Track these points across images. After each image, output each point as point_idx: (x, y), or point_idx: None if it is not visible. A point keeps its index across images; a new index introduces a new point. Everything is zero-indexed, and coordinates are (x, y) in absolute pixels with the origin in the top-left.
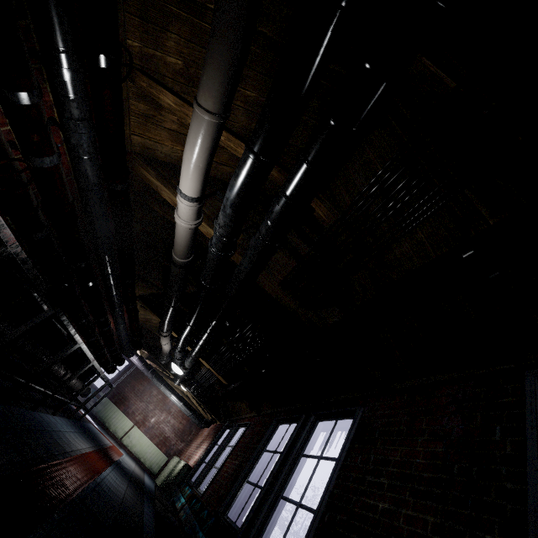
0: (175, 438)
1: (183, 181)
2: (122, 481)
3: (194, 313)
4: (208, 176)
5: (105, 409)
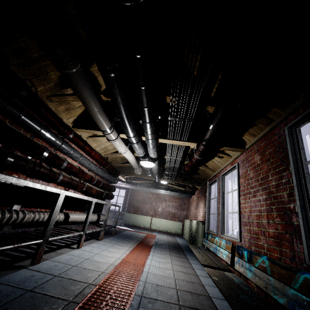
0: (178, 211)
1: None
2: (164, 260)
3: None
4: None
5: (131, 219)
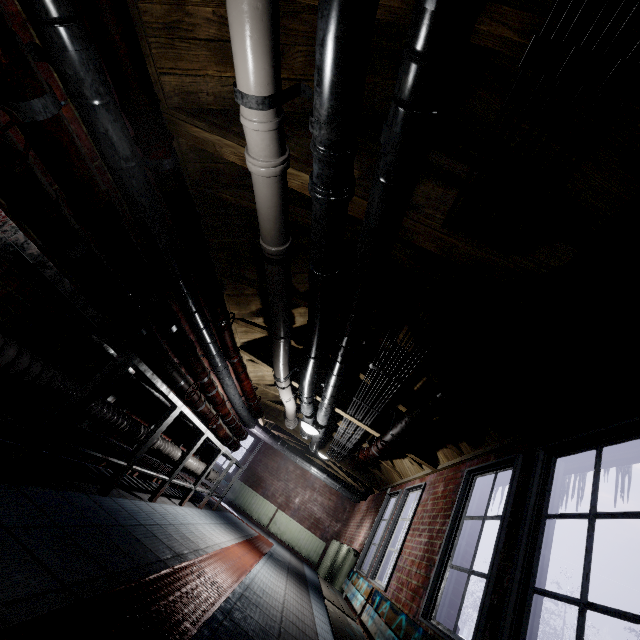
0: (327, 518)
1: (240, 69)
2: (278, 578)
3: (313, 334)
4: (277, 43)
5: (242, 495)
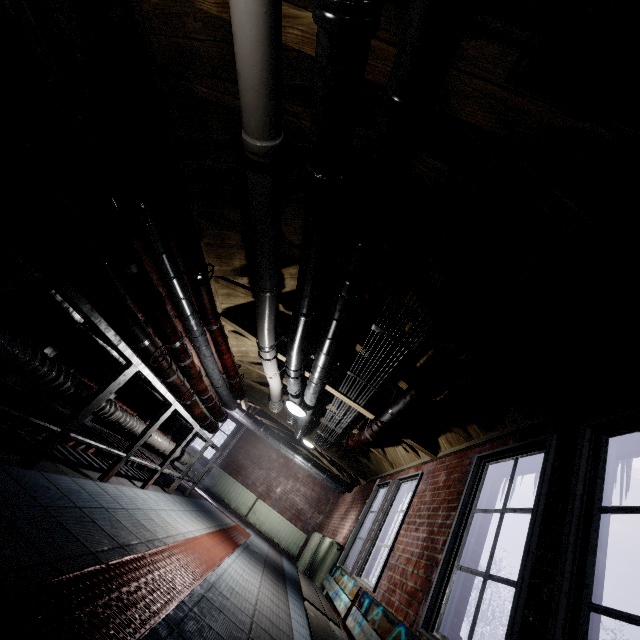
0: (310, 510)
1: None
2: (252, 573)
3: (306, 279)
4: None
5: (220, 483)
